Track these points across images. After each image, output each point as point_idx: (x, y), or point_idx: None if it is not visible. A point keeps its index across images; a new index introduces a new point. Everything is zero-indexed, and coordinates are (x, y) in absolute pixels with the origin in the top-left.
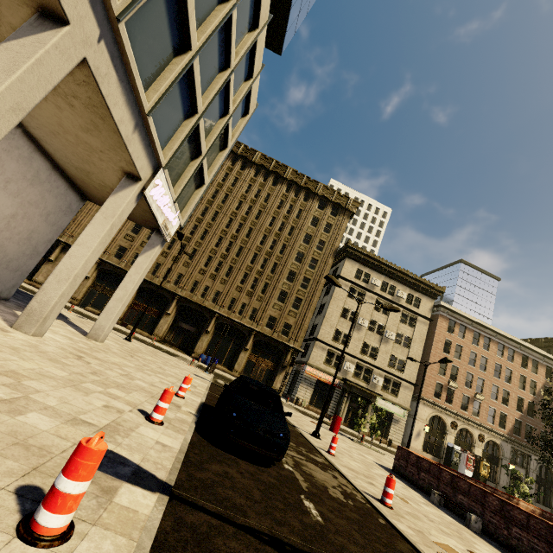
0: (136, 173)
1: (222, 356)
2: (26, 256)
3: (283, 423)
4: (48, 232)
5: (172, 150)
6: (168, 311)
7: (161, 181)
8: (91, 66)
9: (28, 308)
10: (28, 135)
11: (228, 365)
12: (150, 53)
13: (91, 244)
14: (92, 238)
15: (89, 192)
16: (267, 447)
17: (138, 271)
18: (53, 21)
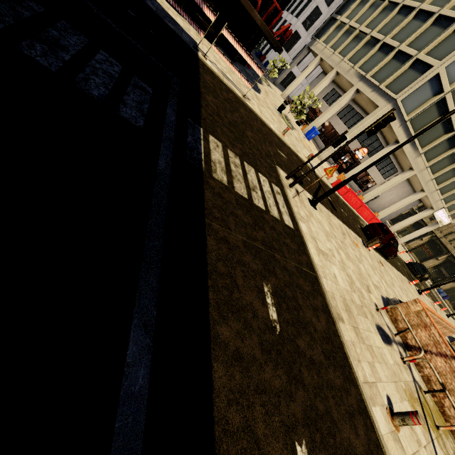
0: (433, 208)
1: (454, 299)
2: (393, 214)
3: (421, 271)
4: (403, 209)
5: (451, 204)
6: (438, 257)
7: (442, 210)
8: (427, 195)
9: (389, 228)
10: (413, 189)
11: (454, 306)
12: (449, 188)
13: (410, 221)
14: (411, 220)
15: (422, 202)
16: (413, 270)
17: (422, 231)
18: (422, 191)
